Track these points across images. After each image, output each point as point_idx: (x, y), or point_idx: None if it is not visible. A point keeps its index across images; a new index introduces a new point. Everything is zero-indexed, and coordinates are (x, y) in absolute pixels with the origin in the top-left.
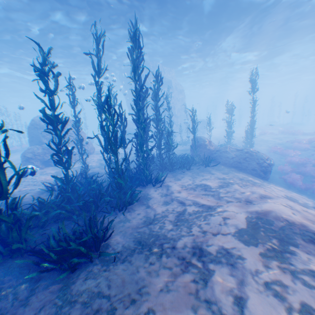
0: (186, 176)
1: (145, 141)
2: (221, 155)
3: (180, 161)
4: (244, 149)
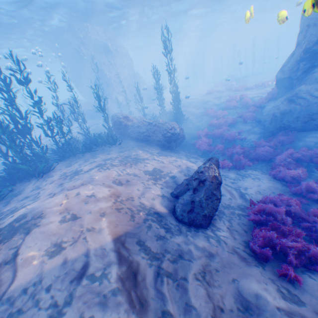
0: (80, 162)
1: (29, 134)
2: (134, 130)
3: (87, 144)
4: (153, 121)
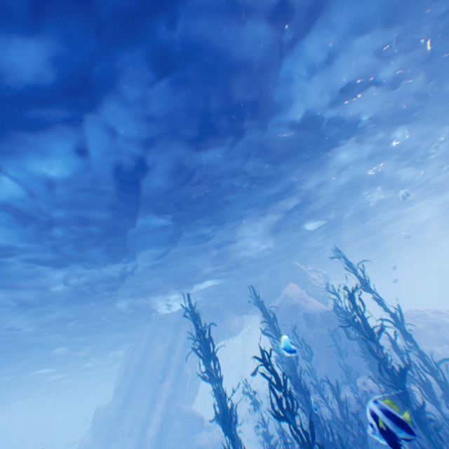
0: None
1: None
2: None
3: None
4: None
